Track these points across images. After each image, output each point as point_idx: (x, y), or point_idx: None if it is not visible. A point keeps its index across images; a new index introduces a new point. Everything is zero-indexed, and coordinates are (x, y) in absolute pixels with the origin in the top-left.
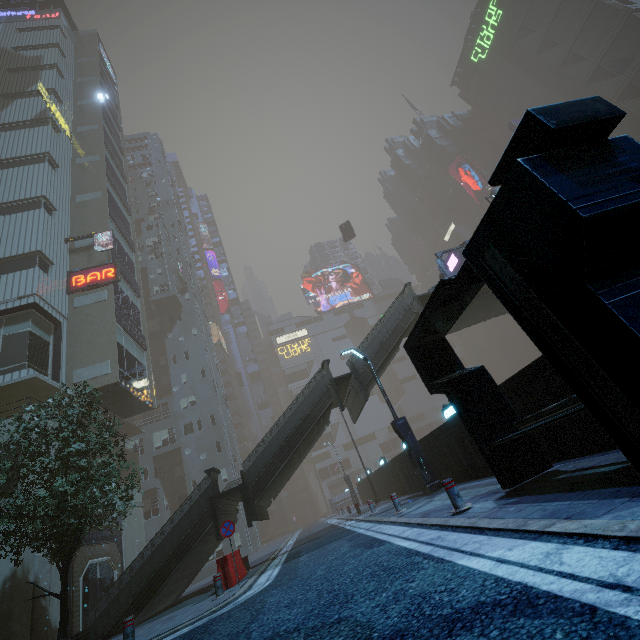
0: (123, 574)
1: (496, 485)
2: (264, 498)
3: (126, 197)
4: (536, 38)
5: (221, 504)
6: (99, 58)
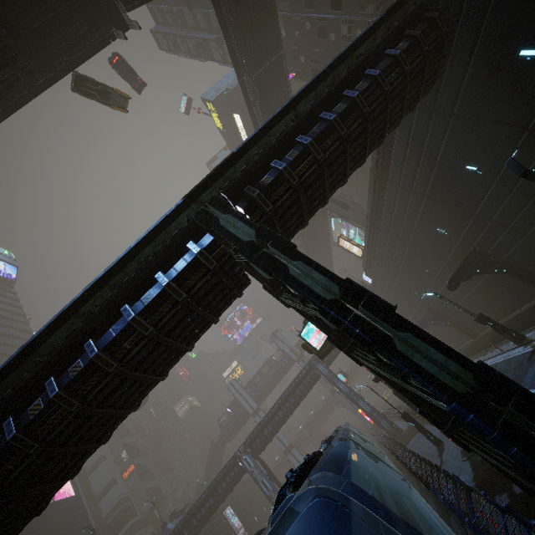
0: None
1: None
2: None
3: None
4: None
5: None
6: None
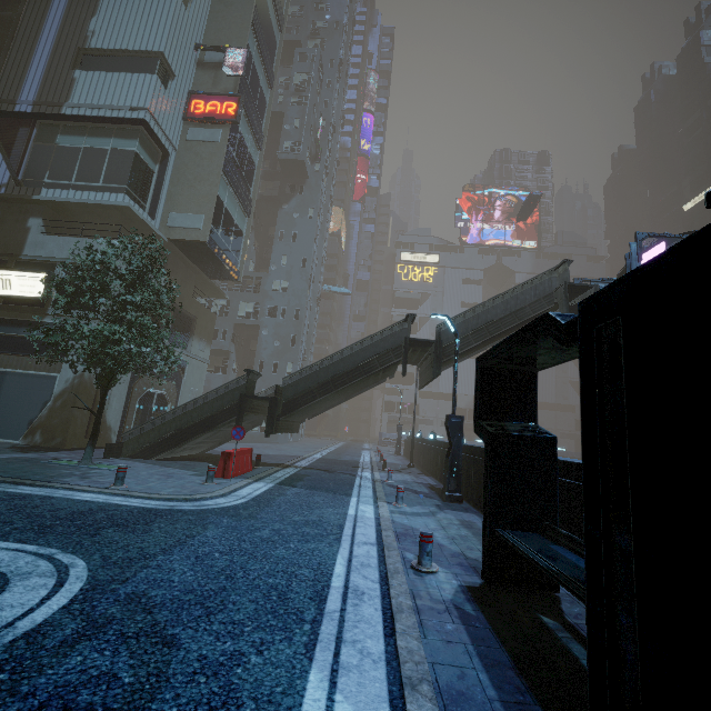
0: (156, 418)
1: None
2: (295, 416)
3: (284, 2)
4: None
5: (253, 403)
6: None
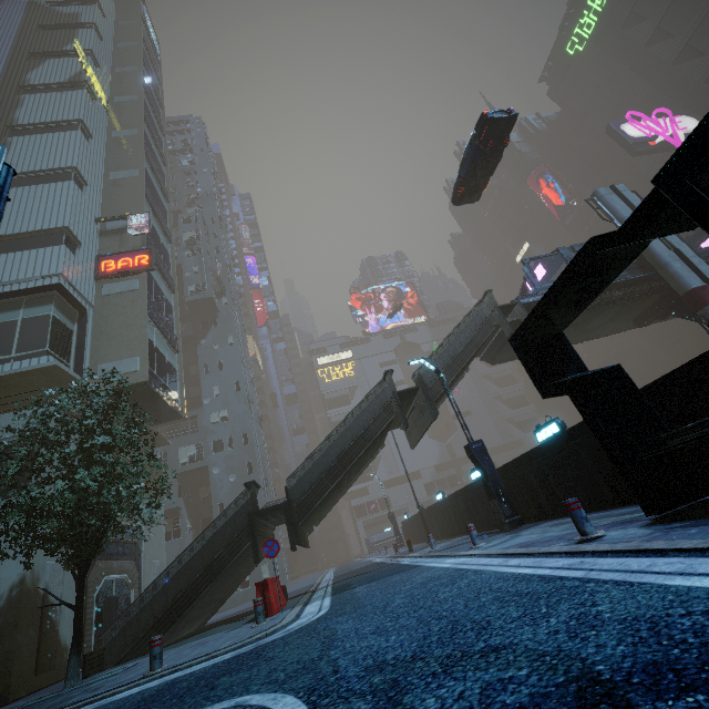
0: (145, 591)
1: (620, 516)
2: (308, 522)
3: (164, 181)
4: (647, 27)
5: (259, 524)
6: (142, 23)
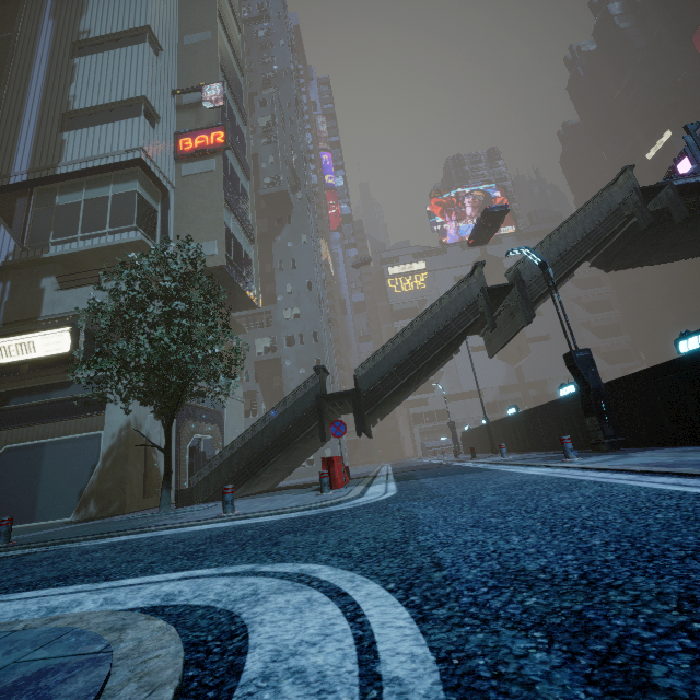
0: (224, 450)
1: None
2: (373, 414)
3: (239, 51)
4: None
5: (326, 408)
6: None
